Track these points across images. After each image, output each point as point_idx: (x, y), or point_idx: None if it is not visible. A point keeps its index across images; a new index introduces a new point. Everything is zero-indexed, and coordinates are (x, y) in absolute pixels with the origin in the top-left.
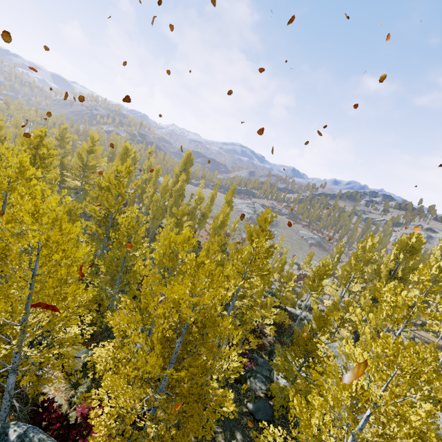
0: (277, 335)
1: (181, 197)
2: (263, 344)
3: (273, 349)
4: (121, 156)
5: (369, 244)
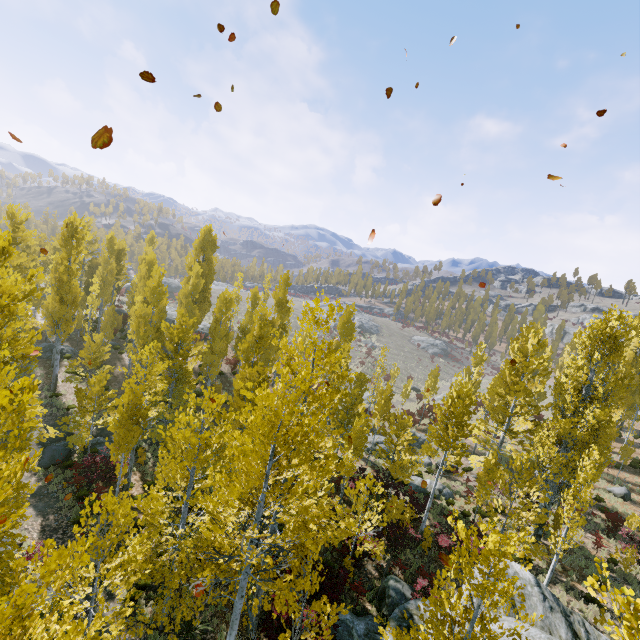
0: (388, 559)
1: (204, 306)
2: (365, 576)
3: (386, 586)
4: (64, 241)
5: (532, 343)
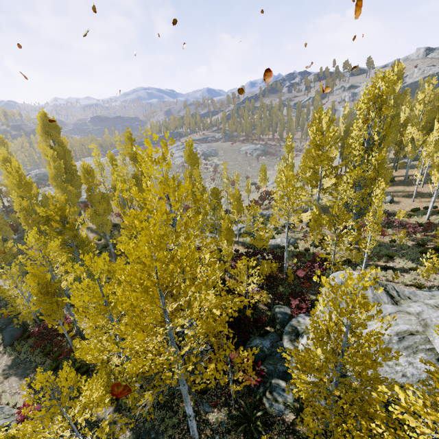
0: (272, 300)
1: (76, 181)
2: (260, 312)
3: (274, 313)
4: None
5: (325, 122)
